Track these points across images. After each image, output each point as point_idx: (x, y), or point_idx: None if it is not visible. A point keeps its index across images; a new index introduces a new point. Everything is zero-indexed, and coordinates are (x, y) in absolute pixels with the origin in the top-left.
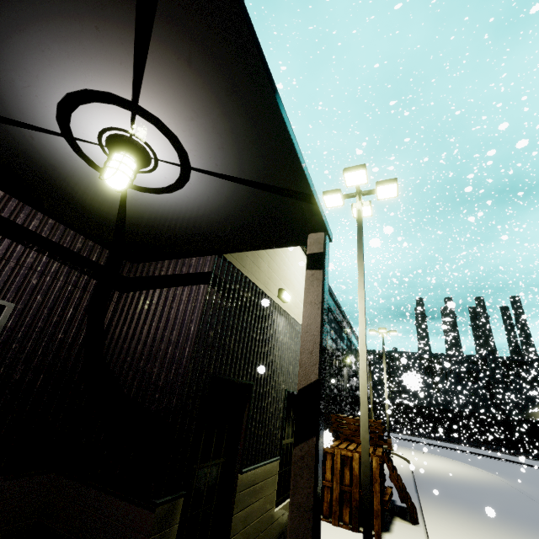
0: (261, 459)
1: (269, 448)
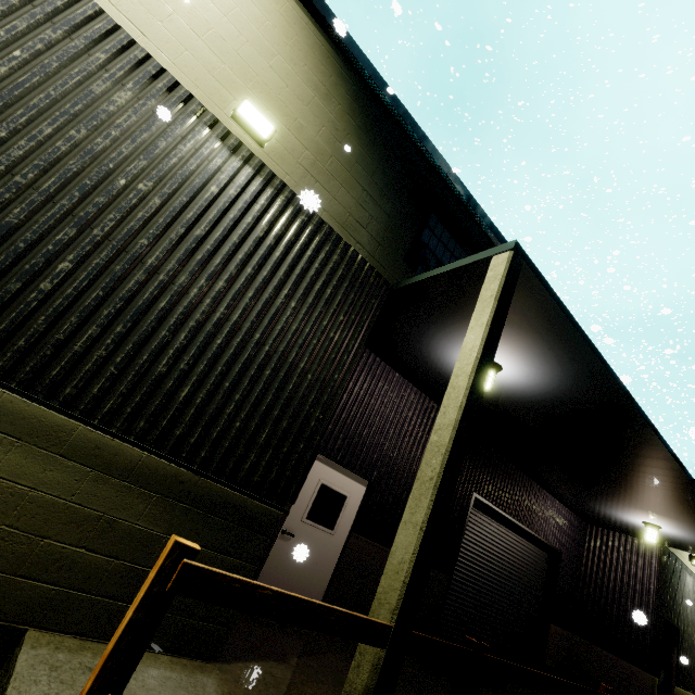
0: (684, 685)
1: (688, 681)
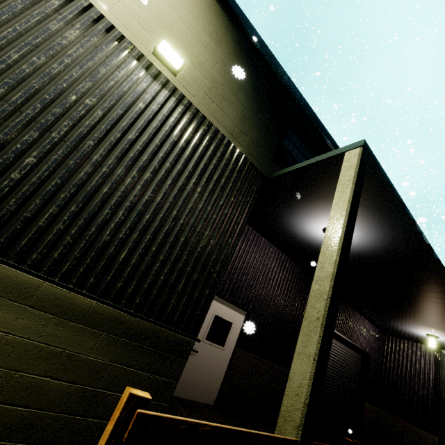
0: None
1: None
